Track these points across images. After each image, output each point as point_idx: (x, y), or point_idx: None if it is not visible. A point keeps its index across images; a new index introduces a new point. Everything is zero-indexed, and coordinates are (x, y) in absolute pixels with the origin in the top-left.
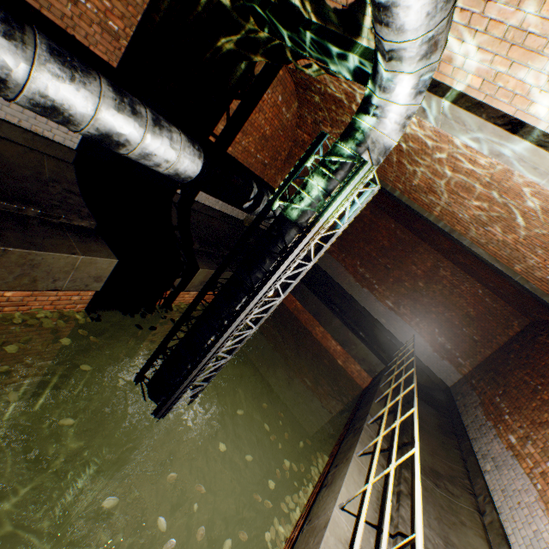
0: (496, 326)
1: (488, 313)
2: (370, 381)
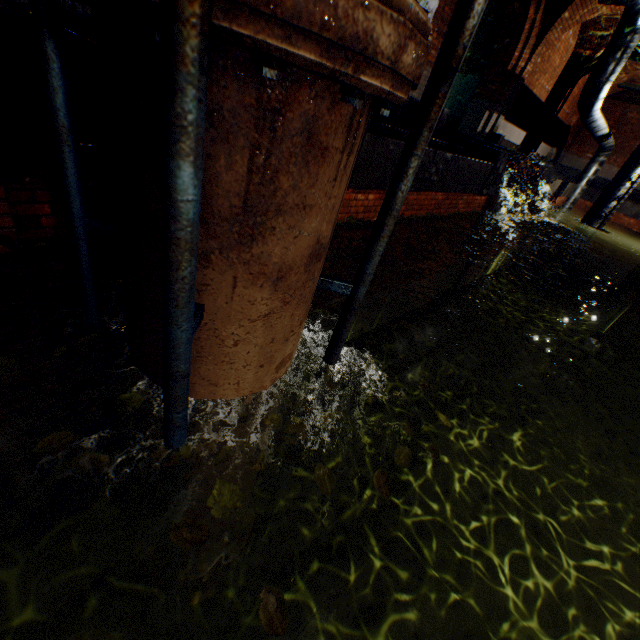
0: None
1: None
2: None
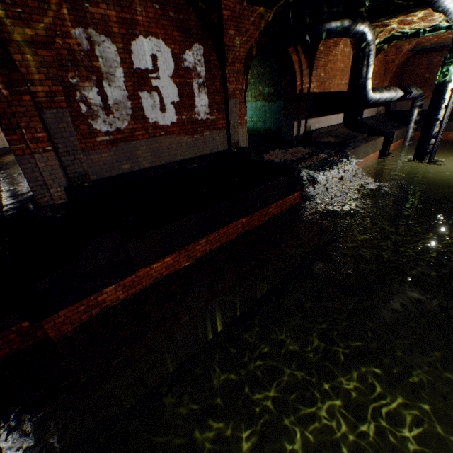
0: None
1: None
2: None
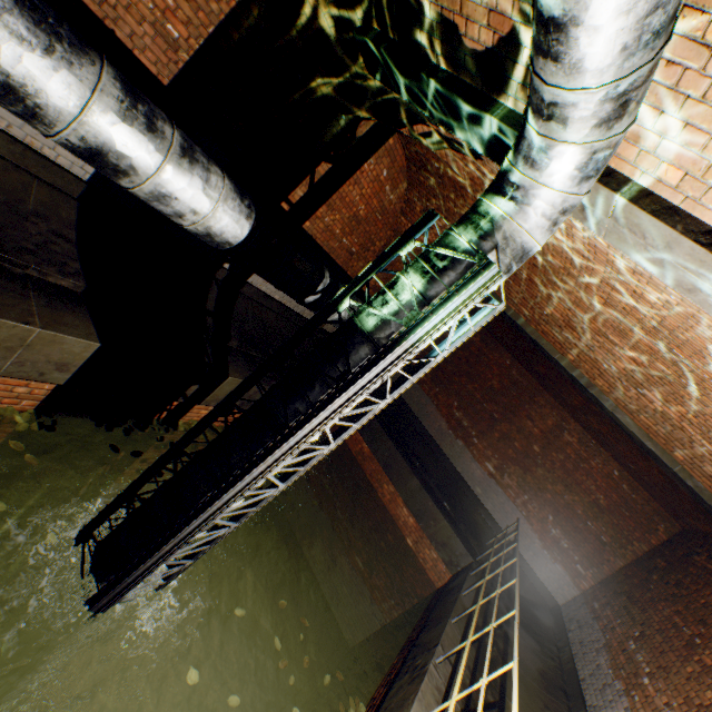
0: (634, 526)
1: (624, 506)
2: (448, 578)
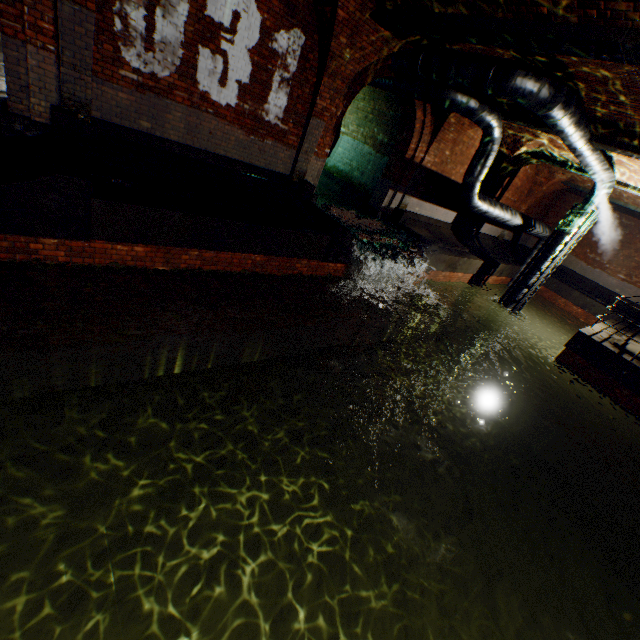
0: None
1: None
2: None
